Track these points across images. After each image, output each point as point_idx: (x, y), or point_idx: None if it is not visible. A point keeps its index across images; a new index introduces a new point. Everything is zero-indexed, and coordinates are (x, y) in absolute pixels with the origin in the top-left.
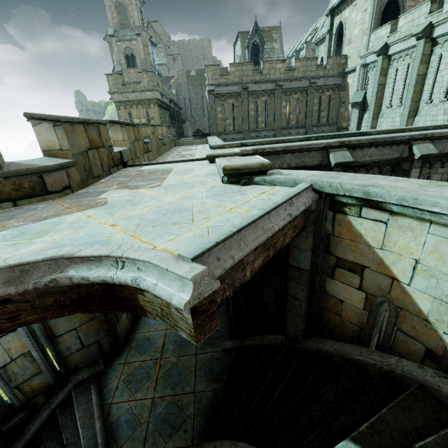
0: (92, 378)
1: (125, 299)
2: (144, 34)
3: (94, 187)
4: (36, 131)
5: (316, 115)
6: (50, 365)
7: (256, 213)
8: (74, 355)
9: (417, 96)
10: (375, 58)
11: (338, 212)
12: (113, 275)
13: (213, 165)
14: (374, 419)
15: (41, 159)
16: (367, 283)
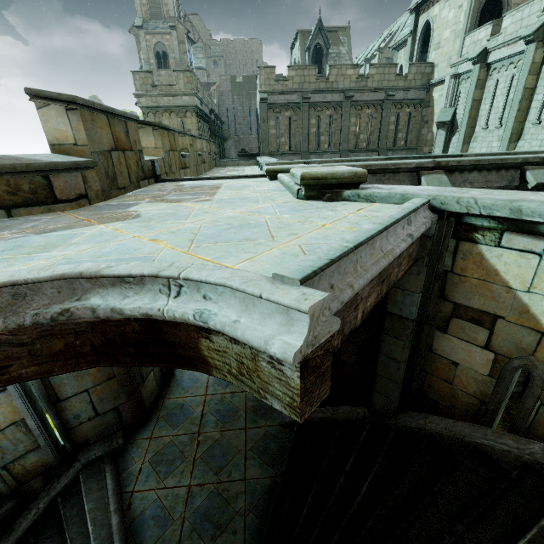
0: (107, 456)
1: (178, 346)
2: (180, 27)
3: (118, 200)
4: (42, 117)
5: (391, 136)
6: (51, 438)
7: (371, 227)
8: (84, 426)
9: (522, 115)
10: (470, 67)
11: (464, 240)
12: (162, 306)
13: (276, 182)
14: (532, 535)
15: (48, 155)
16: (498, 340)
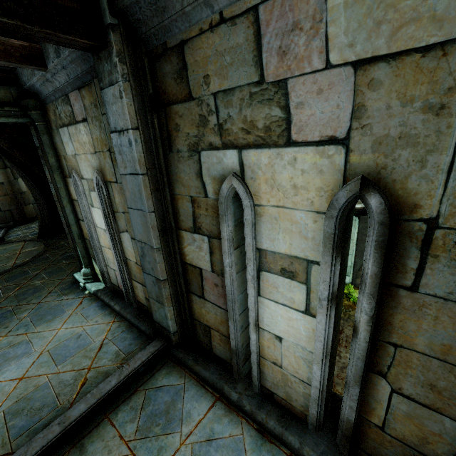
0: (5, 228)
1: None
2: None
3: None
4: None
5: None
6: None
7: None
8: None
9: None
10: None
11: None
12: None
13: None
14: None
15: None
16: None
